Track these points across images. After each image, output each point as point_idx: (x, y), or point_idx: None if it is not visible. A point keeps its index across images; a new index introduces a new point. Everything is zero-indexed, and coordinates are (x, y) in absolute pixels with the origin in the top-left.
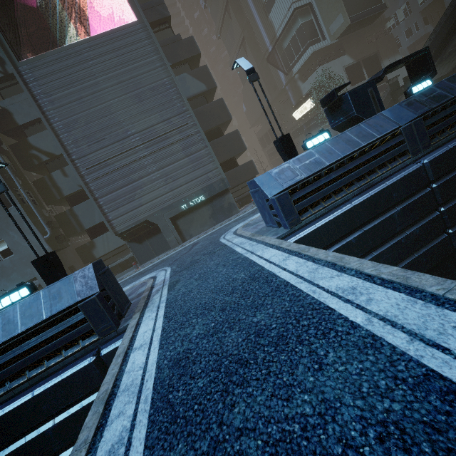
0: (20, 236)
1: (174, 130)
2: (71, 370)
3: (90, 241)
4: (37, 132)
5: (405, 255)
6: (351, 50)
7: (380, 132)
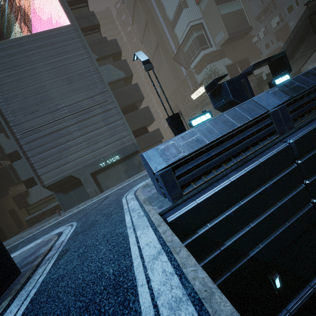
0: None
1: (97, 105)
2: None
3: (26, 191)
4: None
5: (278, 224)
6: (230, 54)
7: (252, 115)
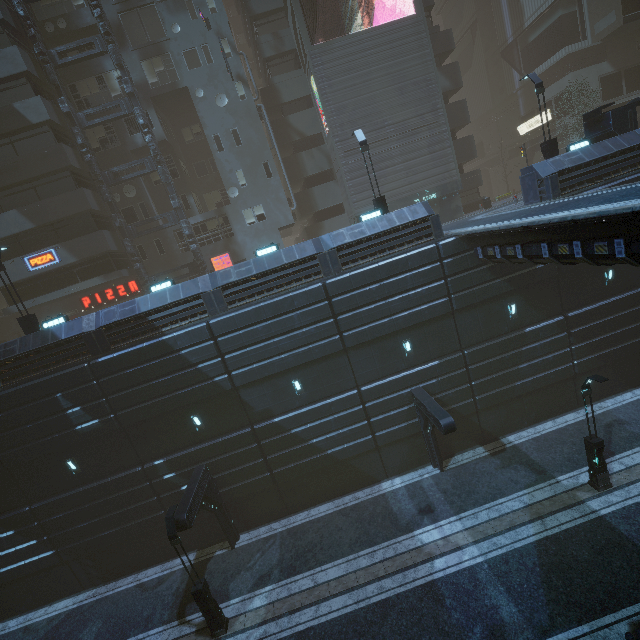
0: (274, 205)
1: (425, 127)
2: (424, 248)
3: (319, 223)
4: (292, 112)
5: None
6: (614, 56)
7: (630, 144)
